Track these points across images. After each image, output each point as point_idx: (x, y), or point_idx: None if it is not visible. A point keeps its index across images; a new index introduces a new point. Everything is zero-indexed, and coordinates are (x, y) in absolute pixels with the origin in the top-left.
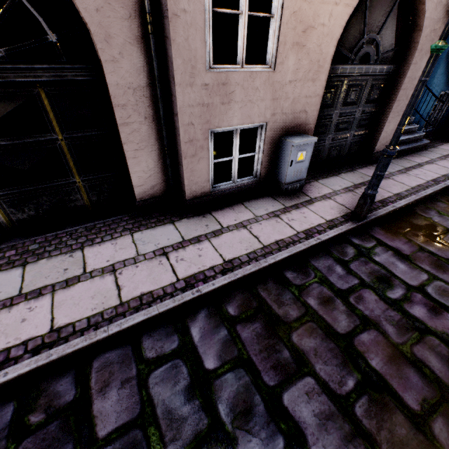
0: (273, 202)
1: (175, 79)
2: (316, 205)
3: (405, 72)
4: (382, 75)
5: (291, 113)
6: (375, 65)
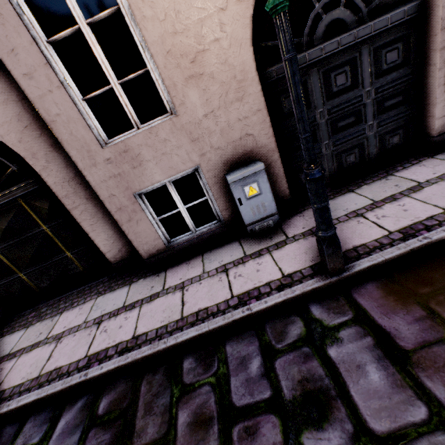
0: (235, 249)
1: (78, 167)
2: (285, 249)
3: (438, 2)
4: (390, 28)
5: (228, 144)
6: (362, 26)
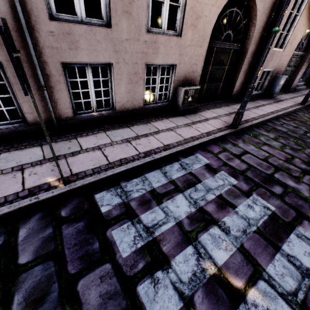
0: (270, 100)
1: None
2: (285, 101)
3: (308, 56)
4: (300, 56)
5: (280, 66)
6: (300, 52)
